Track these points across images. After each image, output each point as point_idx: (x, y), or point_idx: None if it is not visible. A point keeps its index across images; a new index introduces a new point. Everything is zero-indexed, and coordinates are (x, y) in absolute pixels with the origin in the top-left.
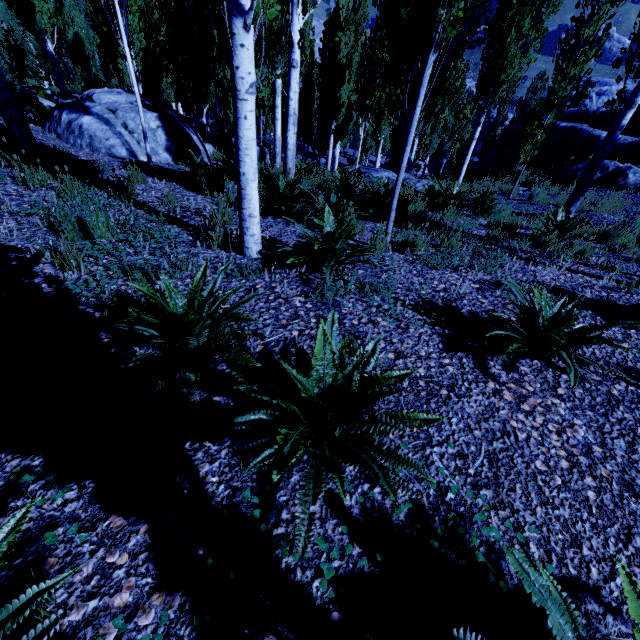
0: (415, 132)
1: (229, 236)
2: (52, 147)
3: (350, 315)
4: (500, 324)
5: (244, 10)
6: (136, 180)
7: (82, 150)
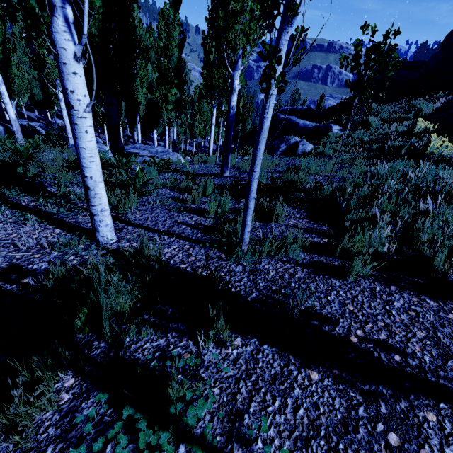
0: None
1: None
2: None
3: None
4: None
5: None
6: None
7: None
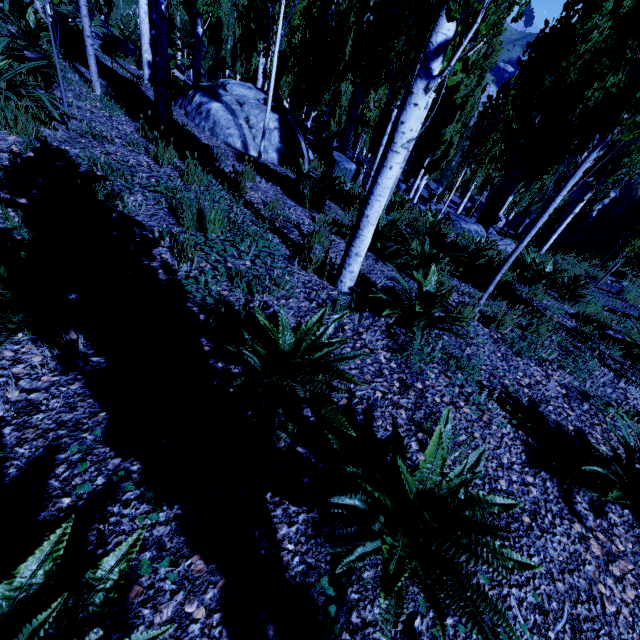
0: (546, 217)
1: (326, 263)
2: (180, 123)
3: (432, 388)
4: (596, 456)
5: (431, 74)
6: (247, 176)
7: (203, 132)
